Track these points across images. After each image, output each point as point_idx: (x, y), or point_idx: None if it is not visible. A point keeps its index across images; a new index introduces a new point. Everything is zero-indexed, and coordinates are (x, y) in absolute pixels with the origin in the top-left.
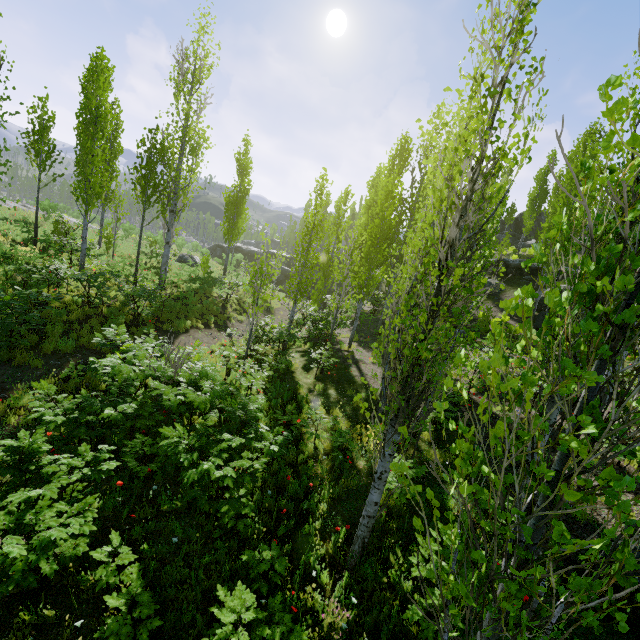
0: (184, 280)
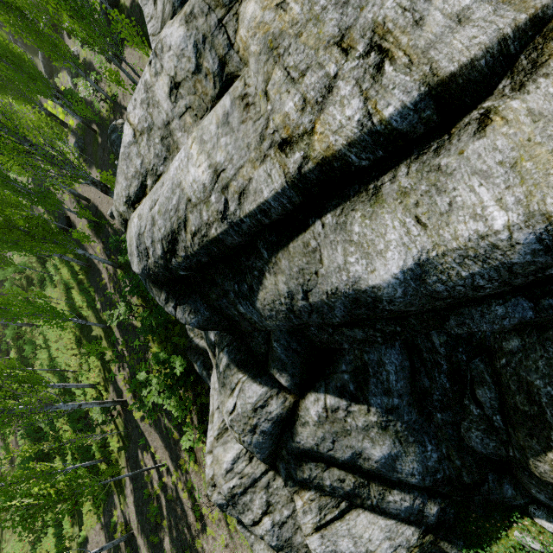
0: None
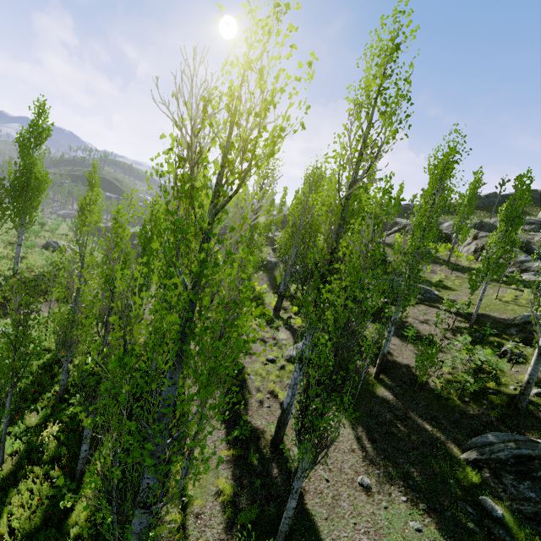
0: (40, 265)
